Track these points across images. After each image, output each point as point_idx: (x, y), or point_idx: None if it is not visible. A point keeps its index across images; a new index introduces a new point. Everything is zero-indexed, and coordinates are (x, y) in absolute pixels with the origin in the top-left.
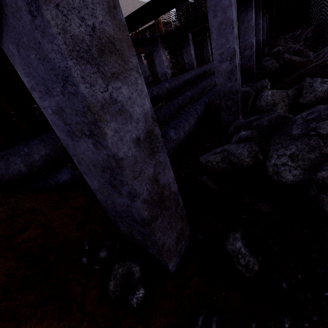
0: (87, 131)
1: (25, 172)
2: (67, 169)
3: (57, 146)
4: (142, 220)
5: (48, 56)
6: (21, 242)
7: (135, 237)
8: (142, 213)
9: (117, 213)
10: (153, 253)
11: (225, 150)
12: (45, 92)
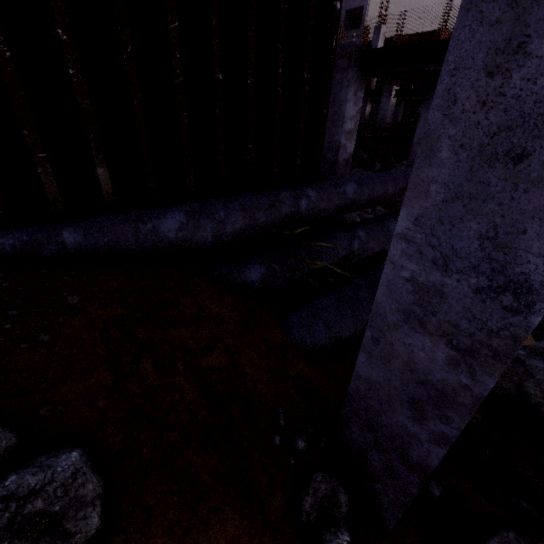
0: (461, 343)
1: (208, 245)
2: (259, 264)
3: (257, 222)
4: (420, 465)
5: (517, 251)
6: (206, 367)
7: (367, 456)
8: (433, 463)
9: (369, 419)
10: (380, 493)
11: (521, 362)
12: (432, 260)
